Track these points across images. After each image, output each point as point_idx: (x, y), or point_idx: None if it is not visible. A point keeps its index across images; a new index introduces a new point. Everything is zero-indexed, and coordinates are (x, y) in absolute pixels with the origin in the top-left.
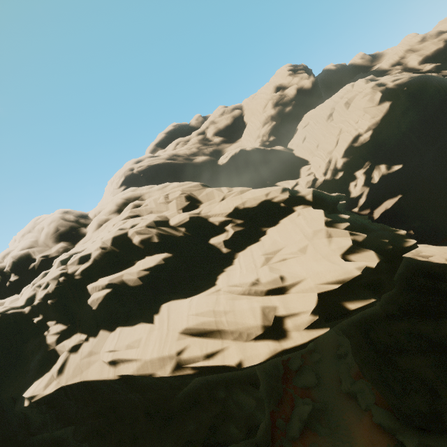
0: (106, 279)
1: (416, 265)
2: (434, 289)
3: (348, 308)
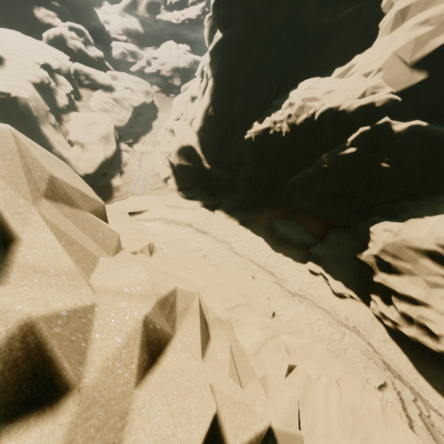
0: None
1: None
2: None
3: (186, 22)
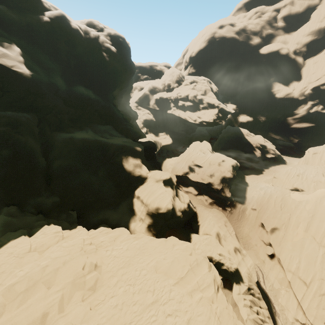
0: (182, 102)
1: (241, 135)
2: (237, 140)
3: (203, 123)
